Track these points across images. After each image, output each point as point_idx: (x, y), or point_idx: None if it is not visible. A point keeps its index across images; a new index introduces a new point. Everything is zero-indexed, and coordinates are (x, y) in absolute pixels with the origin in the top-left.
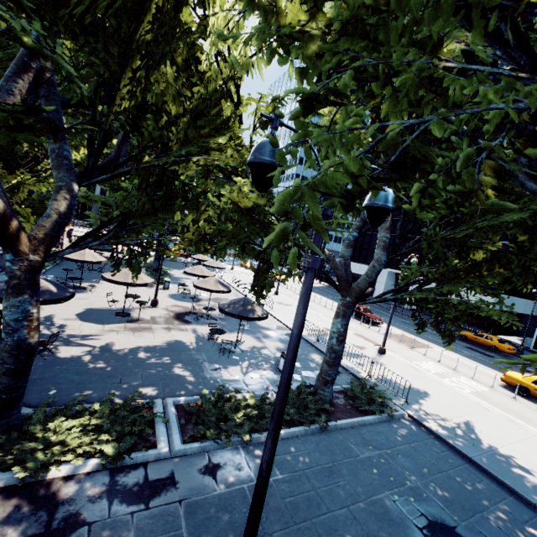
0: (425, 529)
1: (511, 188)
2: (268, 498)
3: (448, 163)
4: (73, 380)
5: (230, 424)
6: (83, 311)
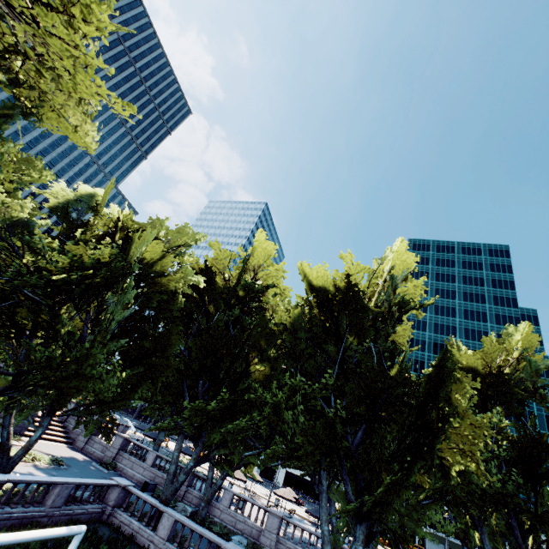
0: None
1: None
2: None
3: None
4: None
5: None
6: None
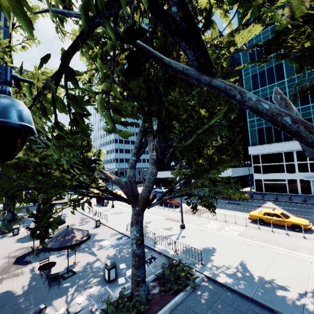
0: None
1: (212, 108)
2: None
3: (172, 99)
4: None
5: None
6: None
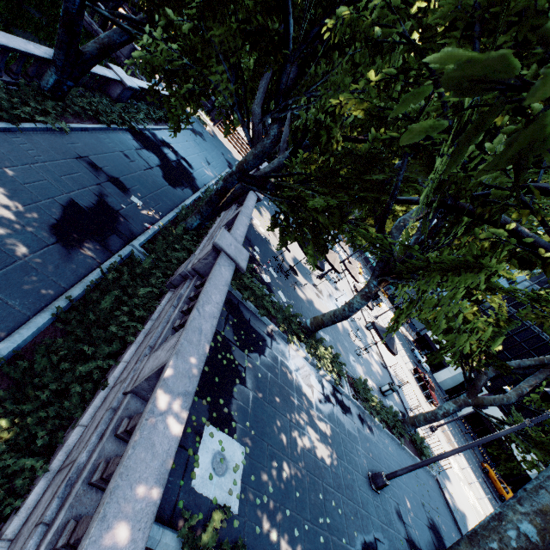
0: (431, 525)
1: None
2: (380, 452)
3: None
4: (307, 317)
5: (371, 406)
6: (294, 258)
